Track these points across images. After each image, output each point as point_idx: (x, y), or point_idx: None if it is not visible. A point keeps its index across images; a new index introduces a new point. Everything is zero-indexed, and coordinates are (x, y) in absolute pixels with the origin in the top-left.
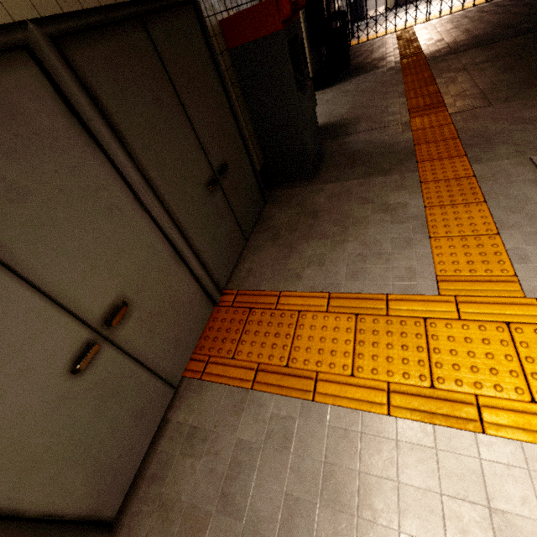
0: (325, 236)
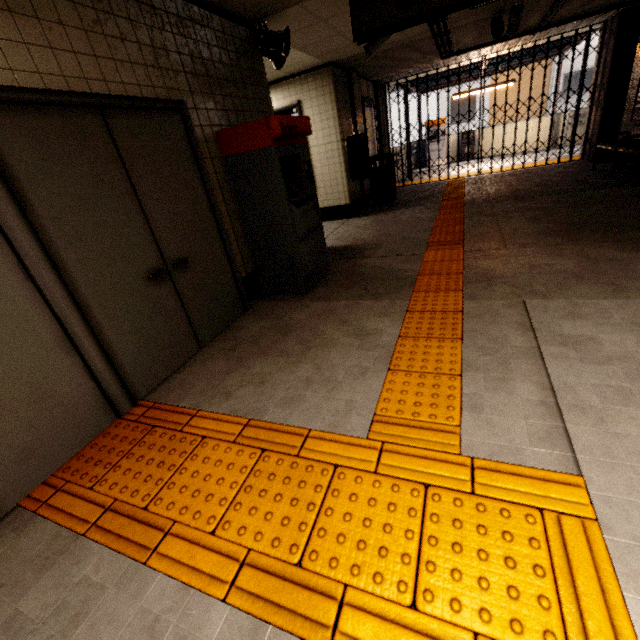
0: (284, 354)
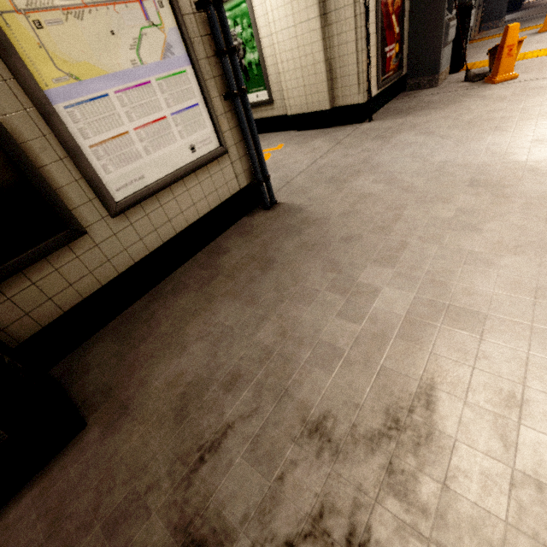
0: None
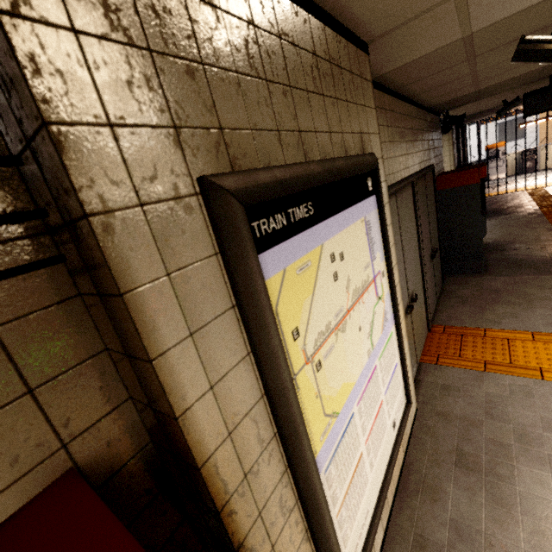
0: (512, 303)
